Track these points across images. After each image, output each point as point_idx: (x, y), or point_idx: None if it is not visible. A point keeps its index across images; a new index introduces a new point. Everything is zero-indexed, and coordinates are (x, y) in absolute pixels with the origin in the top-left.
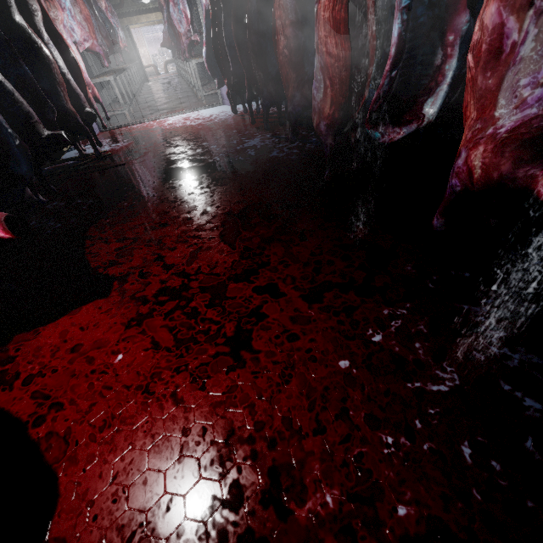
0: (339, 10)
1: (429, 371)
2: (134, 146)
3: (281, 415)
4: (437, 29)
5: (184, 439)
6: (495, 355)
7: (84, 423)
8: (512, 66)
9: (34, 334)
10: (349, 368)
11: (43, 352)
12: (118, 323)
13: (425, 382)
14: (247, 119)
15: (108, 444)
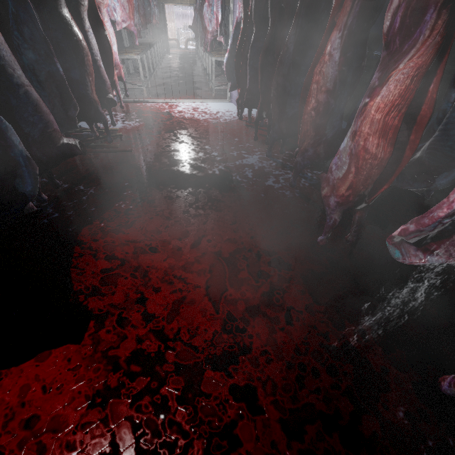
0: (394, 117)
1: None
2: (144, 129)
3: None
4: None
5: None
6: None
7: None
8: None
9: None
10: None
11: None
12: (82, 394)
13: None
14: (249, 127)
15: None
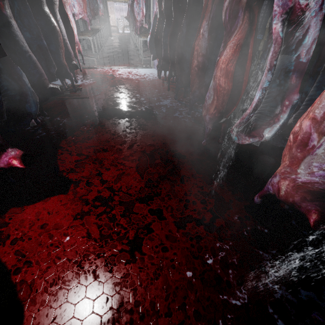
0: (230, 66)
1: (233, 290)
2: (96, 85)
3: (150, 299)
4: (280, 95)
5: (95, 302)
6: (269, 288)
7: (42, 279)
8: (310, 154)
9: (21, 210)
10: (191, 277)
11: (25, 224)
12: (70, 214)
13: (229, 296)
14: (165, 83)
15: (53, 295)
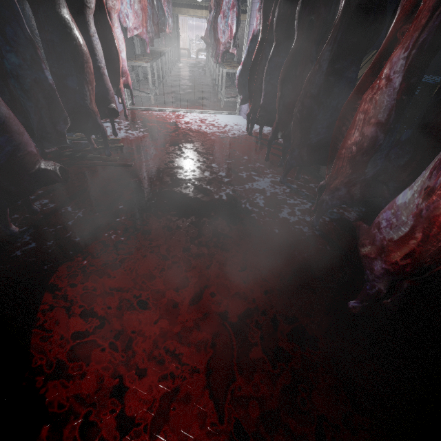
0: None
1: None
2: (147, 141)
3: None
4: None
5: None
6: None
7: None
8: None
9: None
10: None
11: None
12: None
13: None
14: (259, 144)
15: None
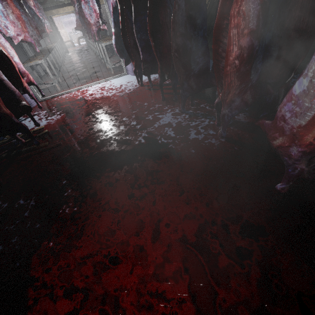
0: None
1: None
2: (66, 120)
3: None
4: None
5: None
6: None
7: None
8: None
9: None
10: None
11: None
12: None
13: None
14: (151, 90)
15: None
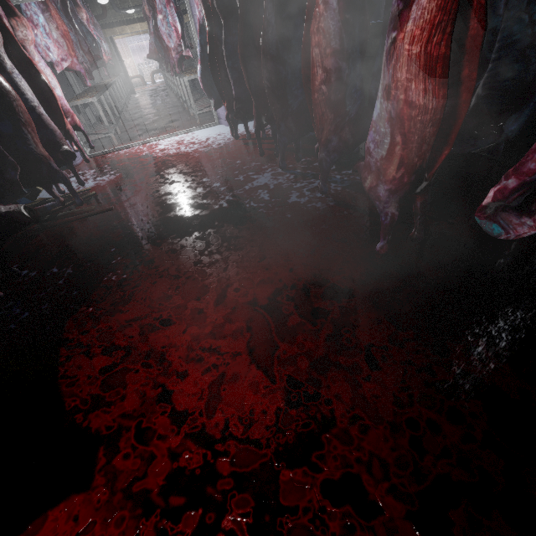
0: (437, 42)
1: None
2: (122, 181)
3: None
4: None
5: None
6: None
7: None
8: None
9: None
10: None
11: None
12: None
13: None
14: (250, 144)
15: None
